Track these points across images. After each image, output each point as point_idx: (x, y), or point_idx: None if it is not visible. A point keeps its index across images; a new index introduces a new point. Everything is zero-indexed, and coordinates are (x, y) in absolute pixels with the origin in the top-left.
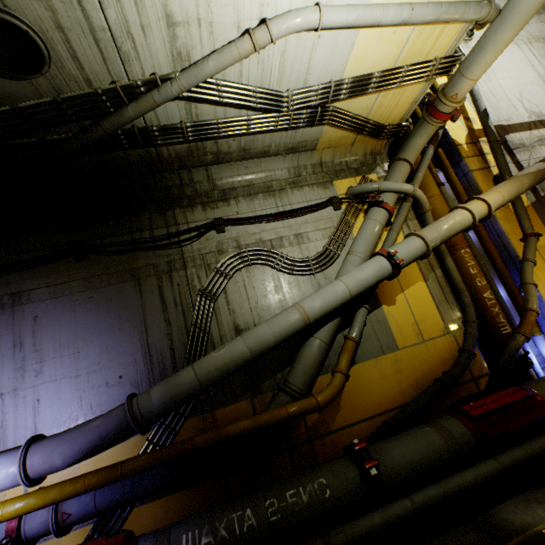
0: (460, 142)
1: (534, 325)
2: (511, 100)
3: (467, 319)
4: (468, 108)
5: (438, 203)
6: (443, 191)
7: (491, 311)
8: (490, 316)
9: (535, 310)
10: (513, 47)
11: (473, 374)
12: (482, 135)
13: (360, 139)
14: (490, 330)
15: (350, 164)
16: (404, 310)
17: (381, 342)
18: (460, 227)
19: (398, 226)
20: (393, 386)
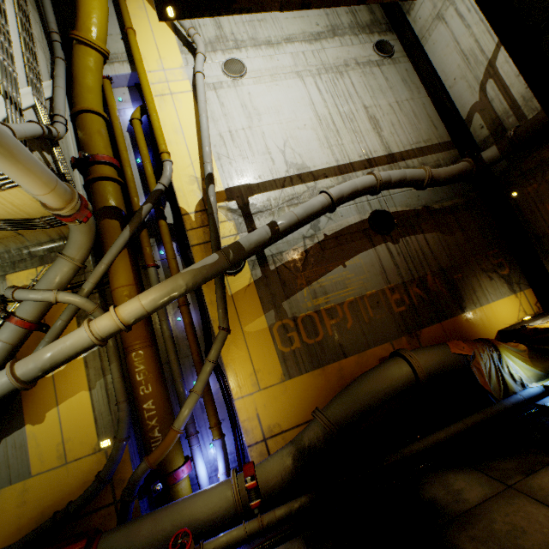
0: (188, 211)
1: (213, 429)
2: (271, 150)
3: (114, 437)
4: (213, 166)
5: (121, 296)
6: (150, 274)
7: (148, 424)
8: (145, 430)
9: (173, 429)
10: (296, 81)
11: (117, 496)
12: (219, 199)
13: (24, 229)
14: (145, 445)
15: (35, 252)
16: (53, 428)
17: (12, 470)
18: (73, 350)
19: (51, 333)
20: (12, 521)
